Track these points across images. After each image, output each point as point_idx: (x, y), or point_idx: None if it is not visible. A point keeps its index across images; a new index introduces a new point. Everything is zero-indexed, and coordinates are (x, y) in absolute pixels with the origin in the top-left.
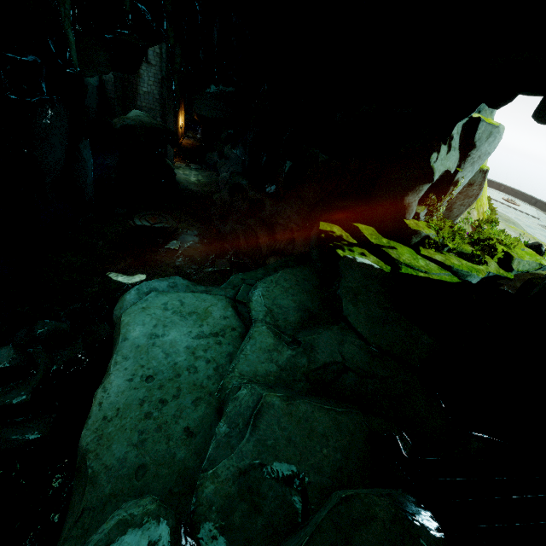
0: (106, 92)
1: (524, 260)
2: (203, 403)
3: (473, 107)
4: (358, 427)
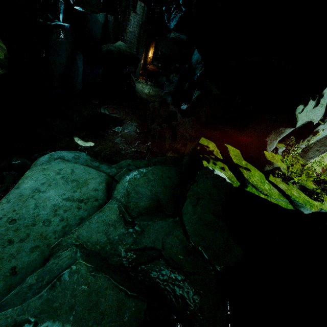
0: (108, 28)
1: None
2: (38, 251)
3: None
4: (136, 314)
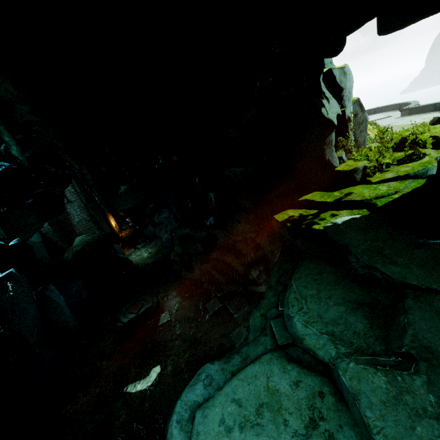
0: (50, 240)
1: None
2: None
3: (323, 63)
4: None
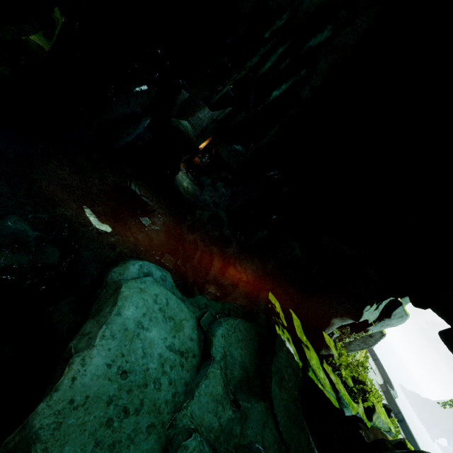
0: (176, 98)
1: (381, 417)
2: (155, 434)
3: (404, 296)
4: None
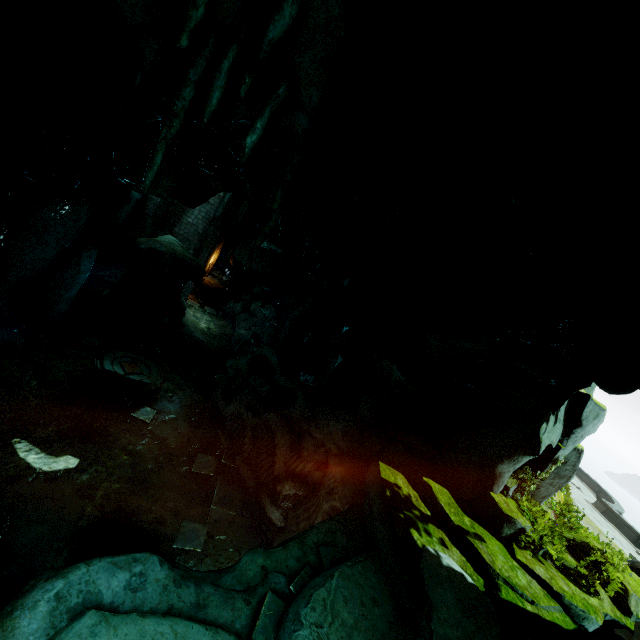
0: (144, 207)
1: None
2: None
3: (588, 384)
4: None
